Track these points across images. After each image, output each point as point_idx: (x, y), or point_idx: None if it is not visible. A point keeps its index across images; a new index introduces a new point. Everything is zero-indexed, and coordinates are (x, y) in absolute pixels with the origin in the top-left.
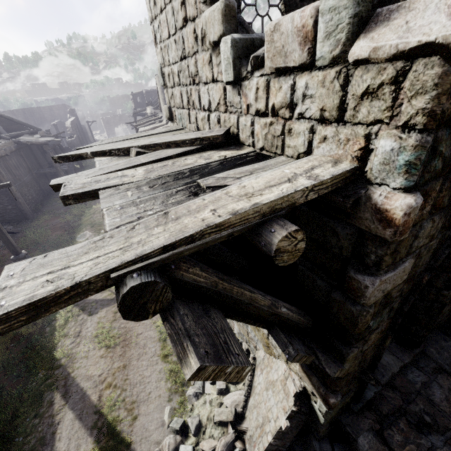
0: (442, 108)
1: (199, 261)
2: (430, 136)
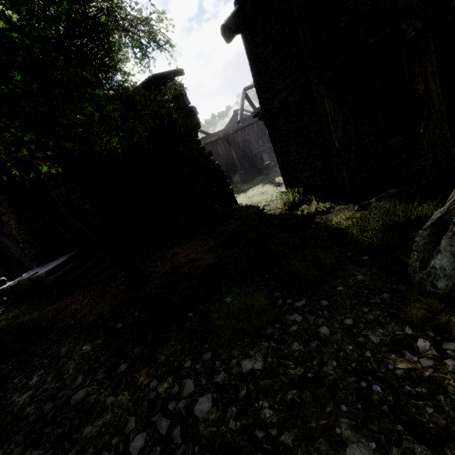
0: None
1: None
2: None
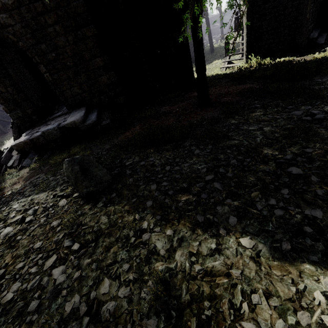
0: None
1: None
2: None
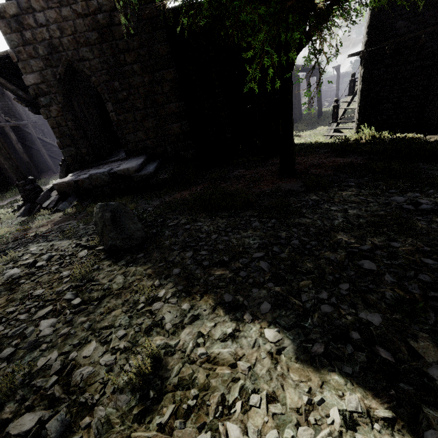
0: (2, 31)
1: (19, 88)
2: (4, 36)
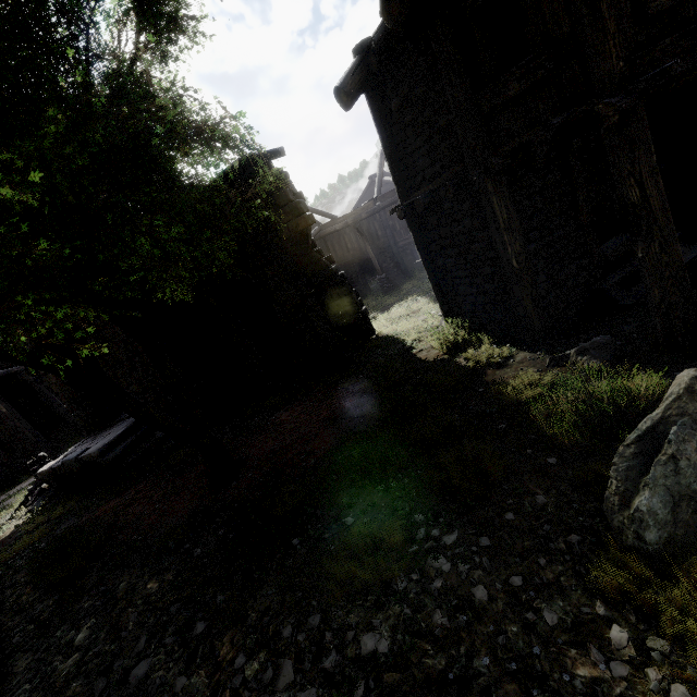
0: None
1: None
2: None
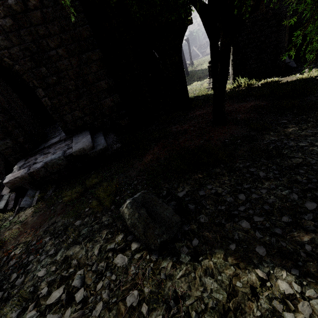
0: None
1: None
2: None
